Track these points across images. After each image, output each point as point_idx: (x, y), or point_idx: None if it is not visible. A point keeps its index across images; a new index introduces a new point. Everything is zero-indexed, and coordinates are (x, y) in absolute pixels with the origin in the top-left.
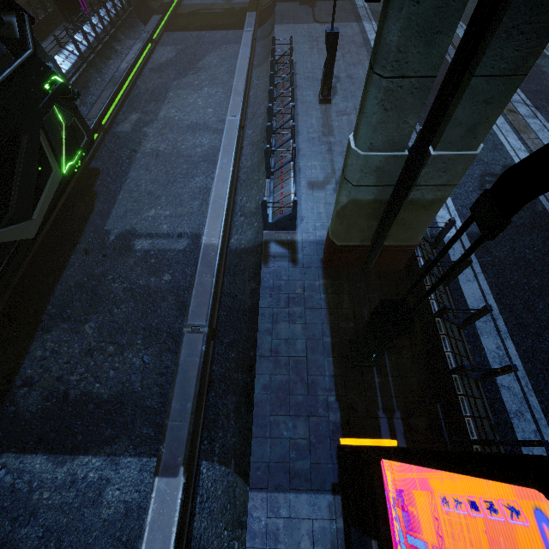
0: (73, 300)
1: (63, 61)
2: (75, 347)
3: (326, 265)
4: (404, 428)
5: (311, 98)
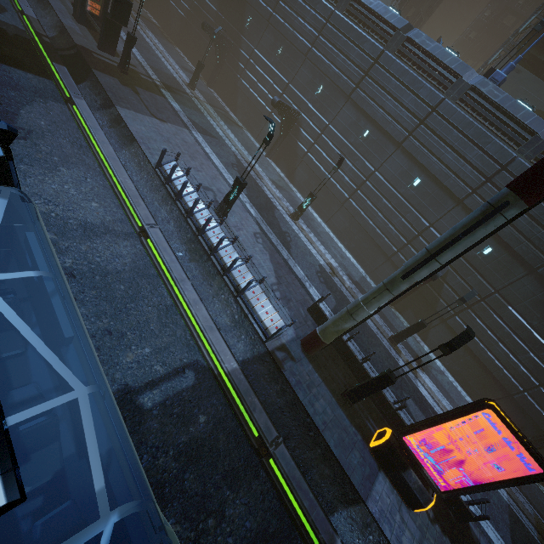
0: None
1: None
2: None
3: (306, 354)
4: (373, 421)
5: (210, 211)
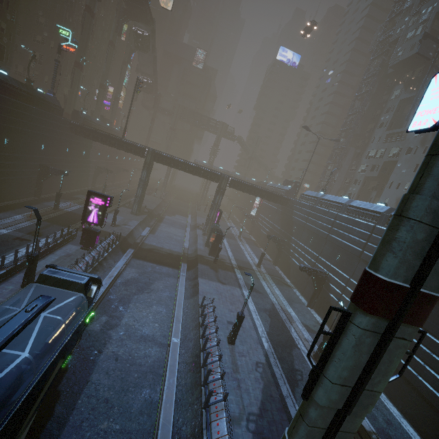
0: None
1: None
2: None
3: None
4: None
5: (223, 337)
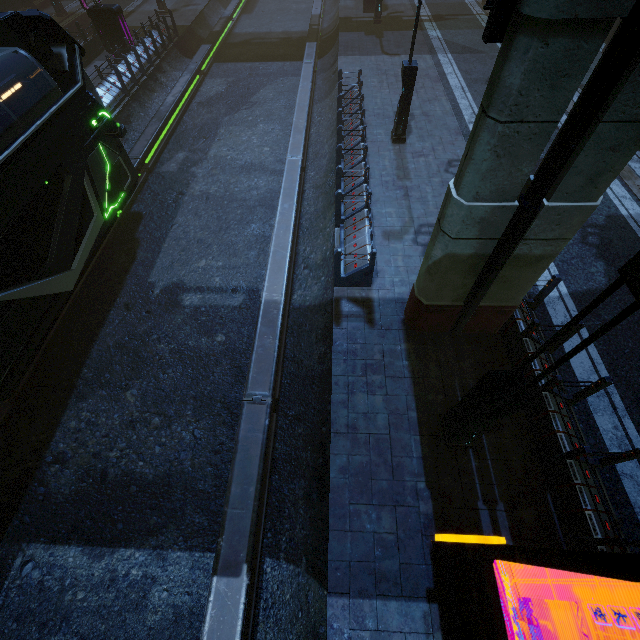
0: (112, 363)
1: (104, 94)
2: (115, 418)
3: (408, 327)
4: (509, 523)
5: (383, 137)
